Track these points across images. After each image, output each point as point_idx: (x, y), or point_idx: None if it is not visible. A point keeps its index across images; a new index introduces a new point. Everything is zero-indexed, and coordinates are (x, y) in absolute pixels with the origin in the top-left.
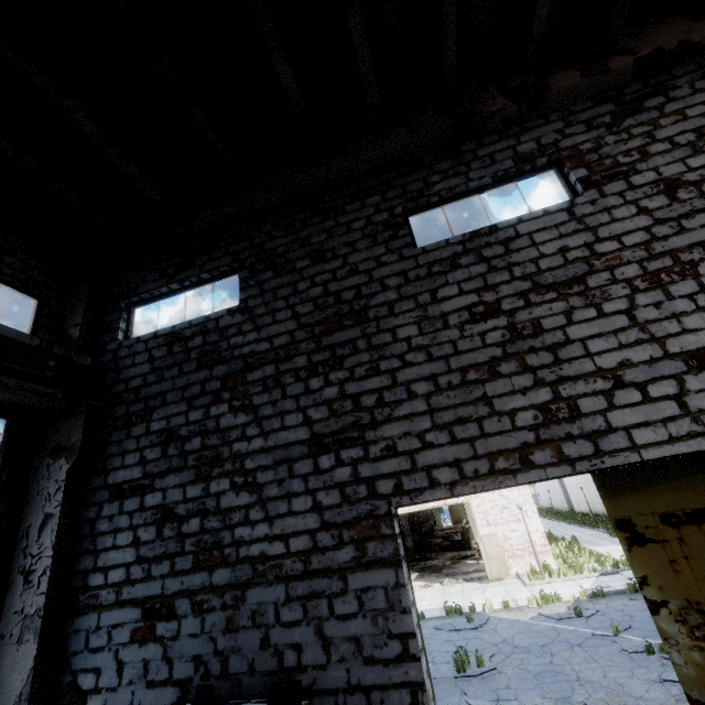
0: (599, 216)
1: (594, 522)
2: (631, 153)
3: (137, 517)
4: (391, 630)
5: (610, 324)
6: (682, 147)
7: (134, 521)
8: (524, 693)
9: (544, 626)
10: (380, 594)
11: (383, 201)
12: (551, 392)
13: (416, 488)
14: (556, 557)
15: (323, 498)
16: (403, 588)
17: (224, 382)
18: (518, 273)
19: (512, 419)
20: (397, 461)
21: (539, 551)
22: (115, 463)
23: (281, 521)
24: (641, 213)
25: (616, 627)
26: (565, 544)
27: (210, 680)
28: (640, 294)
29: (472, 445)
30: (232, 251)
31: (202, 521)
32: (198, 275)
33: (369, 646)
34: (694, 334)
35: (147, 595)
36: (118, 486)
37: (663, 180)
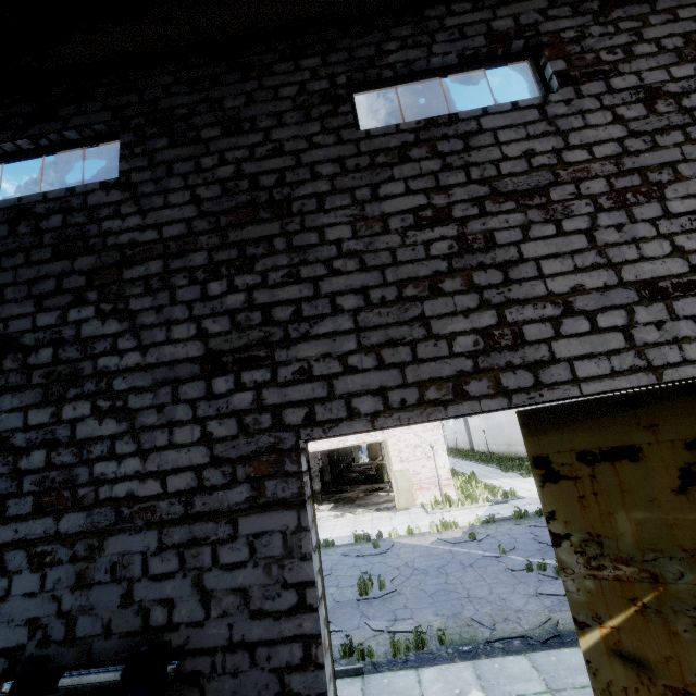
0: (573, 119)
1: (490, 460)
2: (616, 51)
3: None
4: (287, 579)
5: (568, 244)
6: (668, 52)
7: None
8: (420, 612)
9: (442, 549)
10: (277, 539)
11: (324, 65)
12: (496, 316)
13: (332, 419)
14: (457, 489)
15: (215, 428)
16: (305, 532)
17: (90, 278)
18: (475, 175)
19: (450, 343)
20: (311, 386)
21: (443, 484)
22: None
23: (158, 455)
24: (617, 121)
25: (503, 549)
26: (465, 478)
27: (50, 646)
28: (603, 214)
29: (401, 371)
30: (113, 105)
31: (48, 455)
32: (61, 132)
33: (259, 598)
34: (651, 262)
35: None
36: None
37: (644, 87)
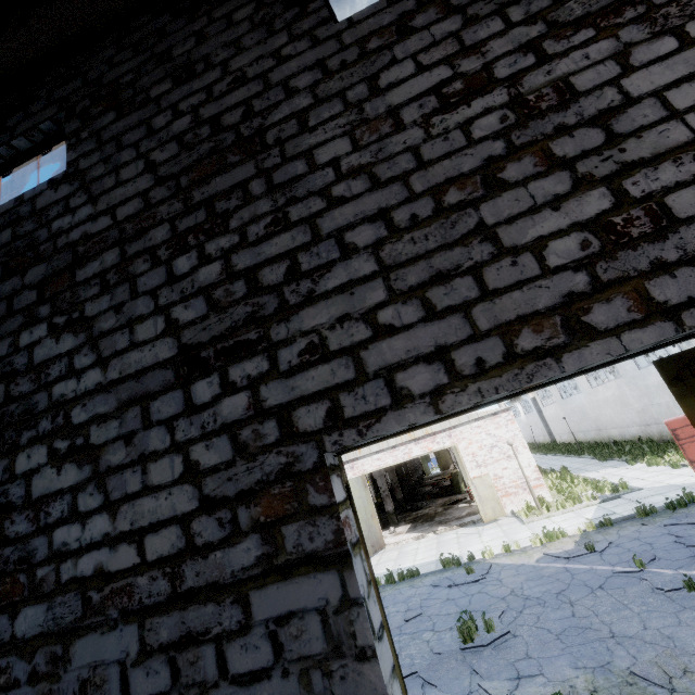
0: None
1: (579, 450)
2: None
3: None
4: None
5: None
6: None
7: None
8: (550, 663)
9: (554, 568)
10: (313, 624)
11: None
12: (609, 194)
13: (368, 411)
14: (550, 490)
15: (201, 455)
16: (357, 609)
17: (41, 291)
18: (517, 15)
19: (539, 255)
20: (328, 368)
21: (533, 486)
22: None
23: (130, 507)
24: None
25: (640, 561)
26: (556, 475)
27: None
28: None
29: (466, 316)
30: (57, 97)
31: (1, 525)
32: (9, 143)
33: None
34: None
35: None
36: None
37: None
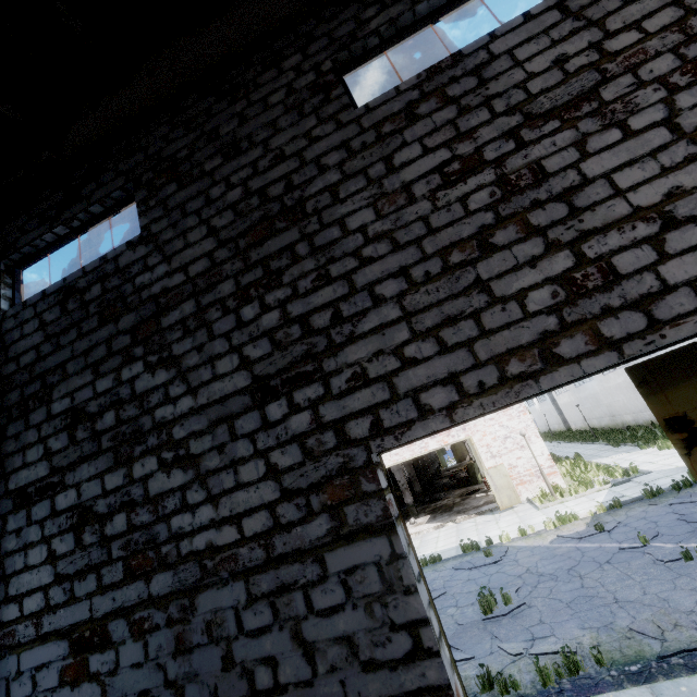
0: (605, 3)
1: (593, 437)
2: None
3: (48, 525)
4: (394, 620)
5: (644, 144)
6: None
7: (46, 531)
8: (561, 626)
9: (566, 548)
10: (372, 573)
11: (305, 58)
12: (571, 256)
13: (402, 422)
14: (564, 476)
15: (278, 459)
16: (402, 560)
17: (134, 335)
18: (500, 107)
19: (522, 303)
20: (369, 391)
21: (546, 473)
22: (14, 462)
23: (228, 499)
24: None
25: (644, 537)
26: (570, 462)
27: None
28: (682, 93)
29: (469, 350)
30: (124, 170)
31: (128, 517)
32: (87, 210)
33: (366, 645)
34: None
35: (72, 622)
36: (22, 491)
37: None
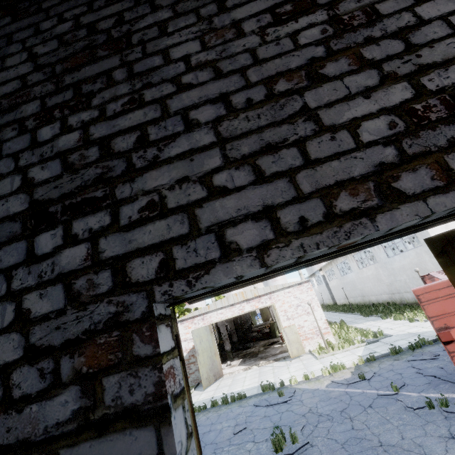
0: None
1: (351, 309)
2: None
3: None
4: None
5: None
6: None
7: None
8: None
9: (338, 392)
10: None
11: None
12: (410, 87)
13: (198, 263)
14: (333, 335)
15: (33, 303)
16: None
17: None
18: None
19: (354, 132)
20: (165, 223)
21: (323, 333)
22: None
23: None
24: None
25: (395, 386)
26: (337, 326)
27: None
28: None
29: (291, 181)
30: None
31: None
32: None
33: None
34: None
35: None
36: None
37: None
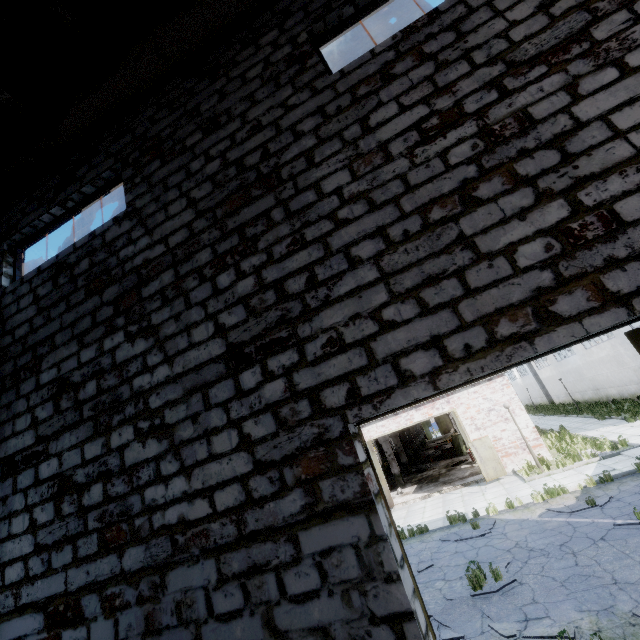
0: None
1: (577, 410)
2: None
3: (31, 494)
4: (374, 611)
5: None
6: None
7: (29, 500)
8: (556, 607)
9: (556, 522)
10: (349, 556)
11: (282, 33)
12: (566, 205)
13: (380, 390)
14: (549, 449)
15: (251, 429)
16: (383, 543)
17: (116, 306)
18: (481, 58)
19: (511, 258)
20: (346, 357)
21: (532, 446)
22: (5, 431)
23: (201, 470)
24: None
25: (639, 513)
26: (555, 435)
27: None
28: None
29: (453, 311)
30: (113, 151)
31: (104, 487)
32: (79, 190)
33: (344, 639)
34: None
35: (48, 595)
36: (10, 459)
37: None
